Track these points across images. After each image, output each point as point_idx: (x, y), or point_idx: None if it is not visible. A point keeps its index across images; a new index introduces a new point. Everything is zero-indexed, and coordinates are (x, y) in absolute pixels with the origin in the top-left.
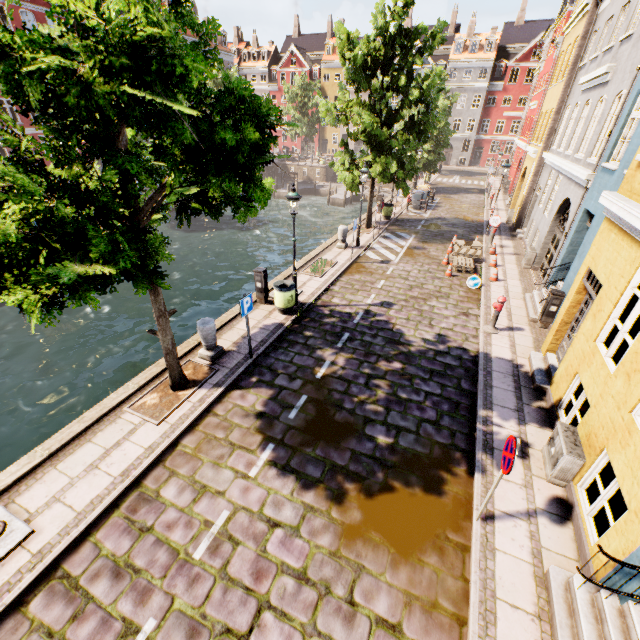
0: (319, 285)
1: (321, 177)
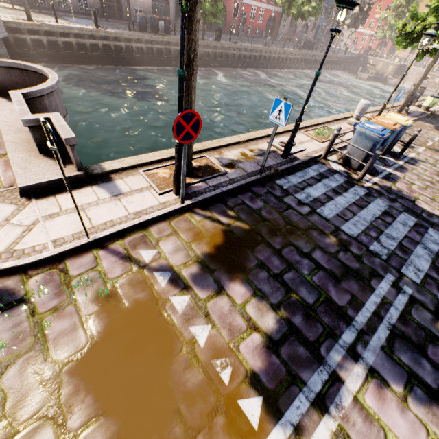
0: (434, 109)
1: (390, 72)
